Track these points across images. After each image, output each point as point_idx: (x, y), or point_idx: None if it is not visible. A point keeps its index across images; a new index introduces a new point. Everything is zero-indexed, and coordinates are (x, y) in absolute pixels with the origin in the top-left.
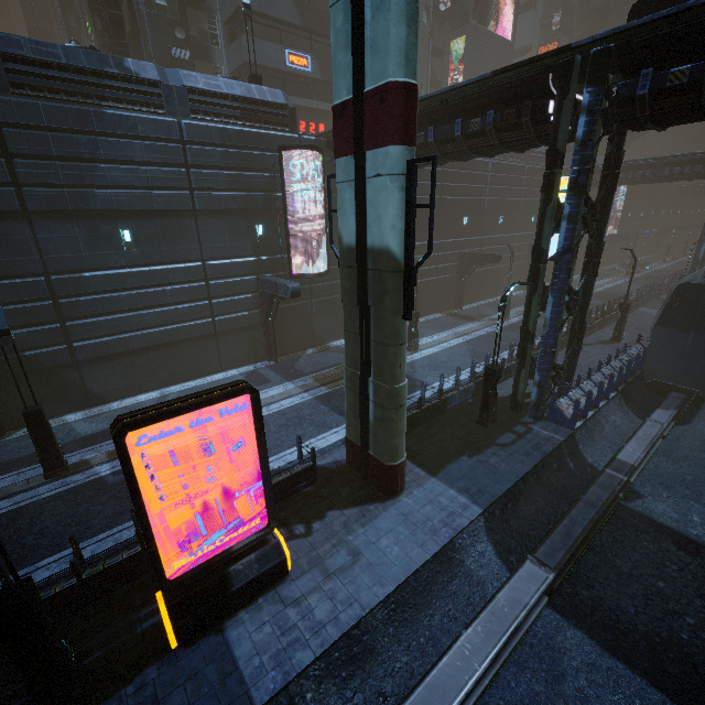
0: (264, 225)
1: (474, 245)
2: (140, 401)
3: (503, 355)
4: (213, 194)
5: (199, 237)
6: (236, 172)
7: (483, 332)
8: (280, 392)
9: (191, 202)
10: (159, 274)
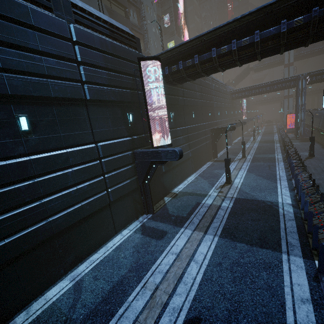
0: (132, 113)
1: (214, 125)
2: (52, 301)
3: (279, 174)
4: (98, 87)
5: (90, 123)
6: (112, 73)
7: (246, 165)
8: (186, 240)
9: (83, 92)
10: (60, 158)
